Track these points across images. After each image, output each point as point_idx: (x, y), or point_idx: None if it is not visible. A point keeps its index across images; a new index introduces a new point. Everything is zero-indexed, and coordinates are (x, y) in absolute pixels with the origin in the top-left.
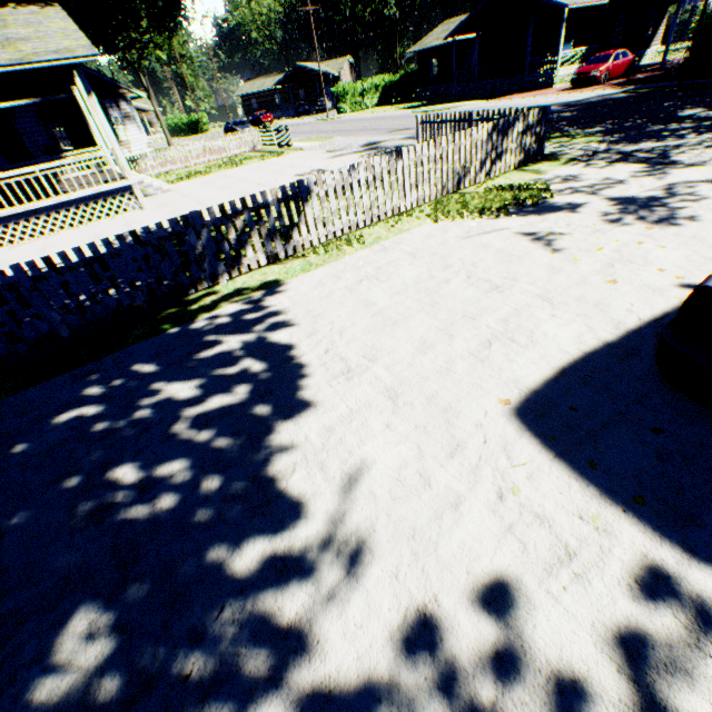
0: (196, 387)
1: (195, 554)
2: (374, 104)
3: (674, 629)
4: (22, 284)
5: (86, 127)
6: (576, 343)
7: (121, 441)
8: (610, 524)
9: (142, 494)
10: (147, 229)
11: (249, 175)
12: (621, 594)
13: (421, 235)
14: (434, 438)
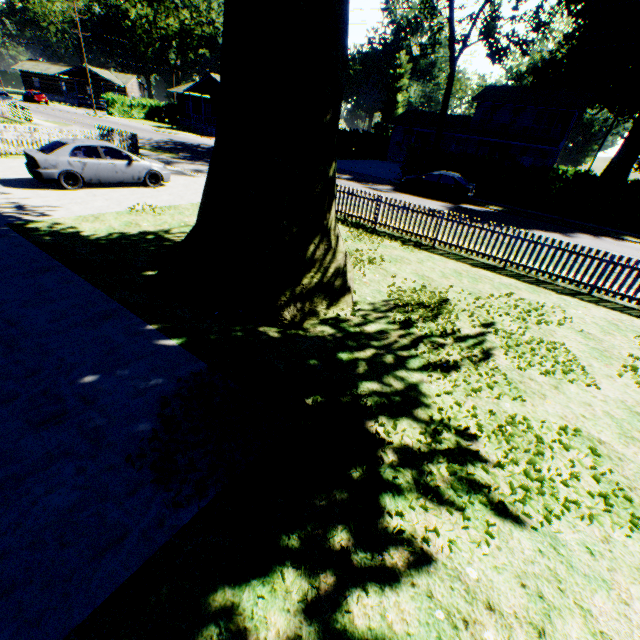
0: None
1: None
2: (142, 117)
3: None
4: None
5: None
6: None
7: None
8: None
9: None
10: None
11: None
12: None
13: None
14: None
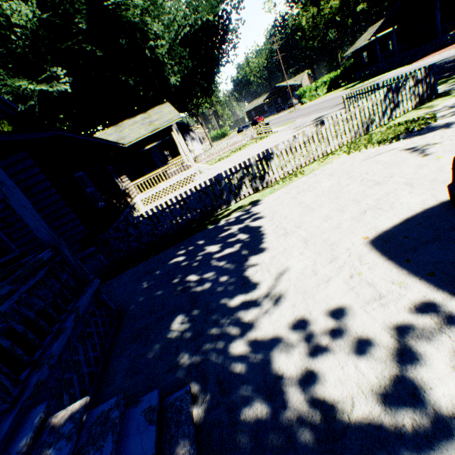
0: (219, 247)
1: (216, 300)
2: (324, 92)
3: (428, 323)
4: (158, 213)
5: (176, 148)
6: (421, 204)
7: (191, 267)
8: (408, 285)
9: (199, 283)
10: (200, 185)
11: (248, 152)
12: (403, 311)
13: (337, 163)
14: (322, 256)
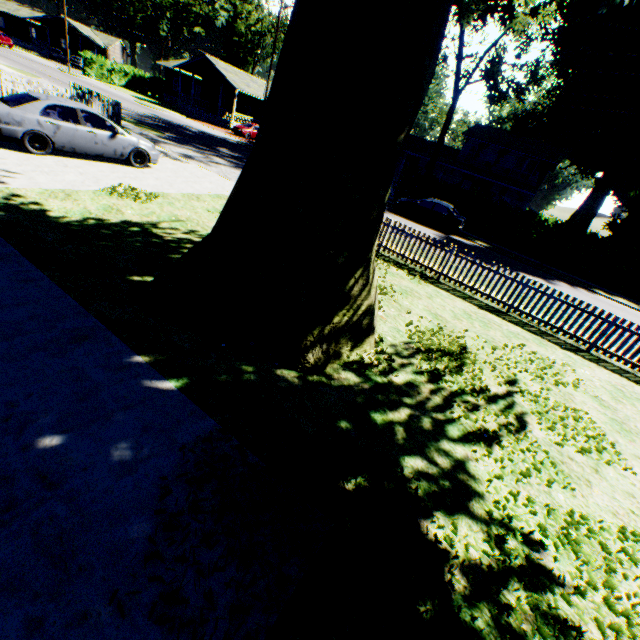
0: None
1: None
2: (122, 84)
3: None
4: None
5: None
6: None
7: None
8: None
9: None
10: None
11: None
12: None
13: None
14: None
